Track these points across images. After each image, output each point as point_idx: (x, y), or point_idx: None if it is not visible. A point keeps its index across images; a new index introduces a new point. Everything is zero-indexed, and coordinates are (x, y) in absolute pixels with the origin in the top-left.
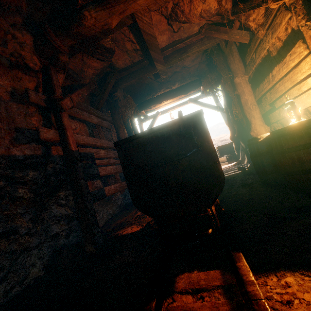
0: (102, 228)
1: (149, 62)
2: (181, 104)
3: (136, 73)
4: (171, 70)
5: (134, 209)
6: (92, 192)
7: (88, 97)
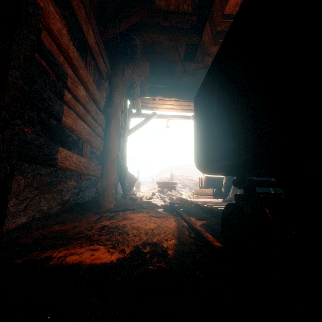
0: (11, 232)
1: (197, 24)
2: (183, 117)
3: (172, 29)
4: (205, 60)
5: (93, 214)
6: (27, 133)
7: (92, 12)
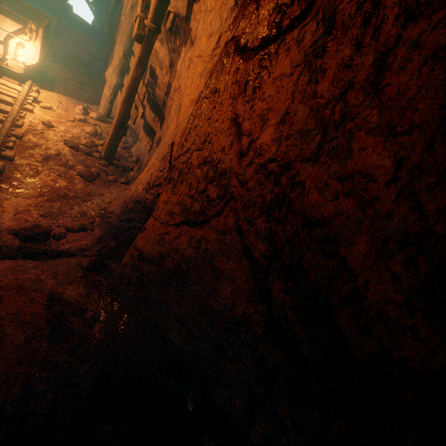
0: None
1: None
2: None
3: None
4: None
5: None
6: None
7: None
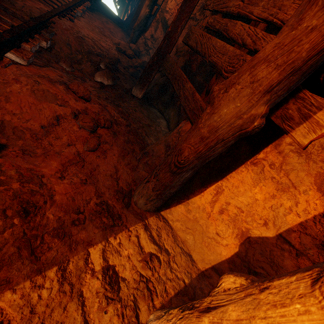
0: None
1: None
2: None
3: None
4: None
5: None
6: None
7: None
